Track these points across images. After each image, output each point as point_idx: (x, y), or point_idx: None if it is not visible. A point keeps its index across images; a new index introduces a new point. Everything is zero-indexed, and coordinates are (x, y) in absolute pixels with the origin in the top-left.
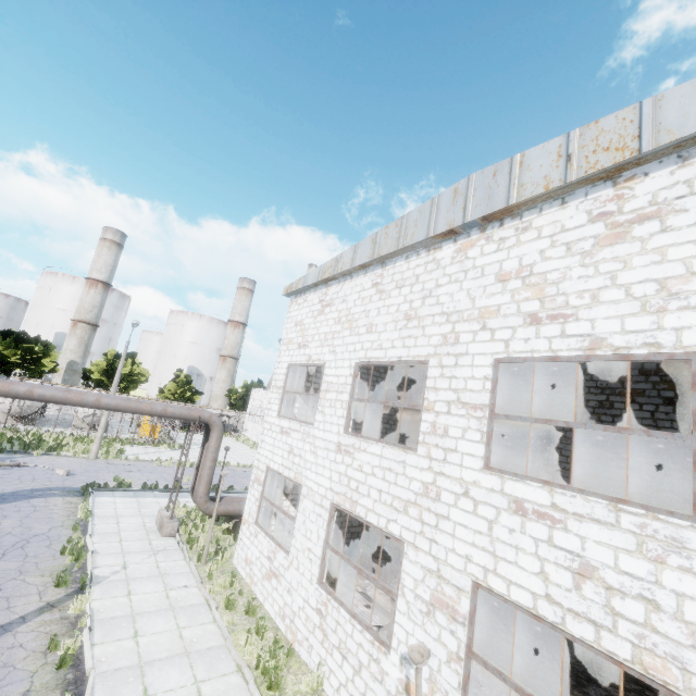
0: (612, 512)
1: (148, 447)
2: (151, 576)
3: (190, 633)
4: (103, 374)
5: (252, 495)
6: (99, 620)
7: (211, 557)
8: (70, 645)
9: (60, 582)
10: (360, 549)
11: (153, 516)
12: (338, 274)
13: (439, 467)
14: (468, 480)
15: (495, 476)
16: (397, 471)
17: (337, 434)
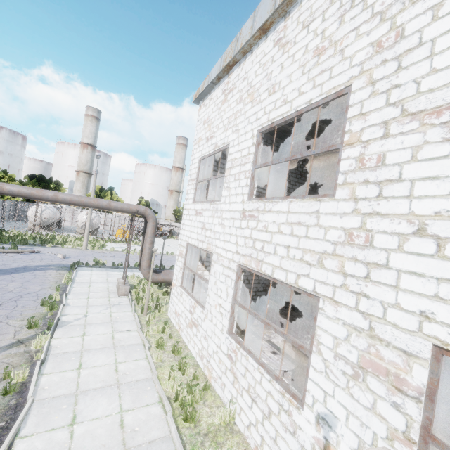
0: None
1: (122, 244)
2: (104, 323)
3: (125, 367)
4: None
5: (178, 265)
6: (54, 354)
7: (152, 310)
8: (18, 375)
9: (31, 325)
10: (264, 307)
11: (116, 282)
12: (238, 53)
13: (370, 206)
14: (423, 213)
15: None
16: (308, 223)
17: (241, 203)
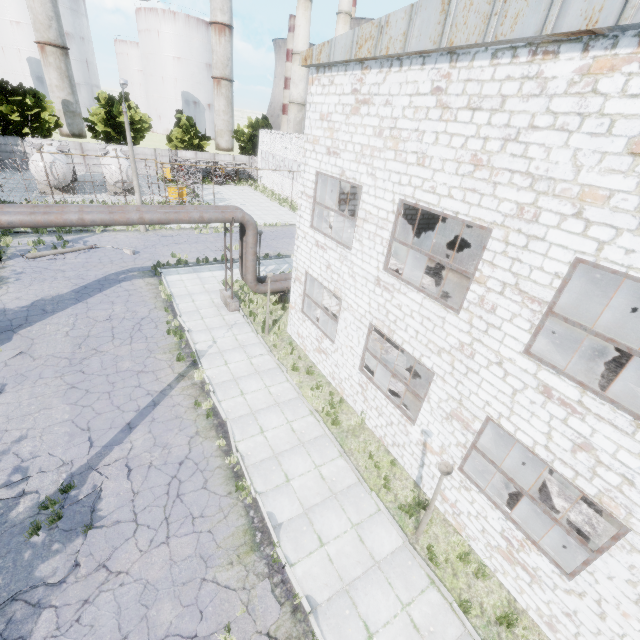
0: (633, 427)
1: None
2: (235, 348)
3: (275, 390)
4: (106, 125)
5: (296, 290)
6: (216, 384)
7: (270, 328)
8: (207, 405)
9: (179, 359)
10: None
11: (216, 291)
12: (381, 56)
13: (479, 335)
14: (504, 355)
15: (532, 363)
16: (435, 323)
17: (376, 269)
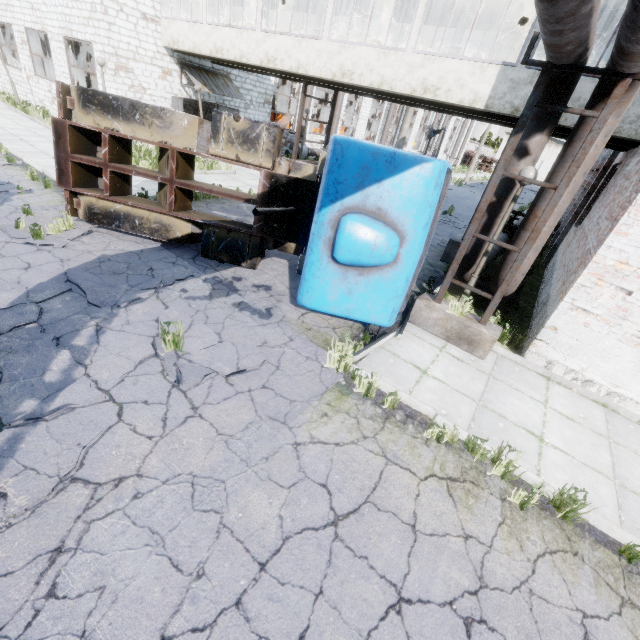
0: None
1: None
2: None
3: None
4: None
5: None
6: None
7: None
8: None
9: None
10: None
11: None
12: None
13: None
14: None
15: None
16: None
17: None
